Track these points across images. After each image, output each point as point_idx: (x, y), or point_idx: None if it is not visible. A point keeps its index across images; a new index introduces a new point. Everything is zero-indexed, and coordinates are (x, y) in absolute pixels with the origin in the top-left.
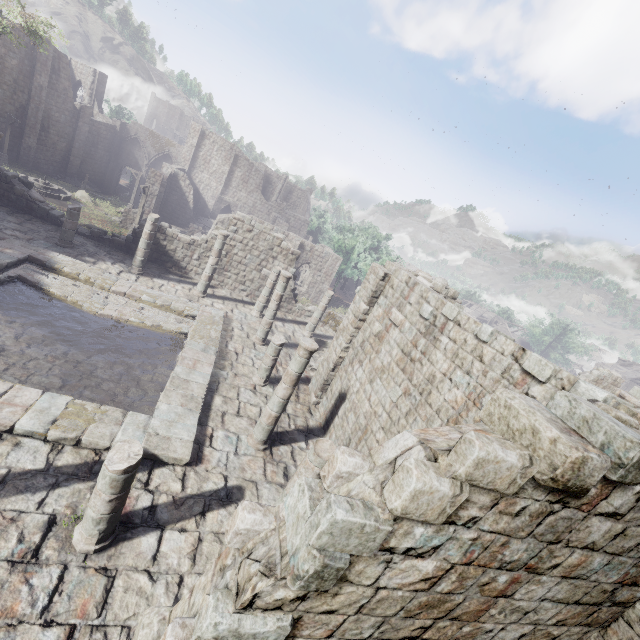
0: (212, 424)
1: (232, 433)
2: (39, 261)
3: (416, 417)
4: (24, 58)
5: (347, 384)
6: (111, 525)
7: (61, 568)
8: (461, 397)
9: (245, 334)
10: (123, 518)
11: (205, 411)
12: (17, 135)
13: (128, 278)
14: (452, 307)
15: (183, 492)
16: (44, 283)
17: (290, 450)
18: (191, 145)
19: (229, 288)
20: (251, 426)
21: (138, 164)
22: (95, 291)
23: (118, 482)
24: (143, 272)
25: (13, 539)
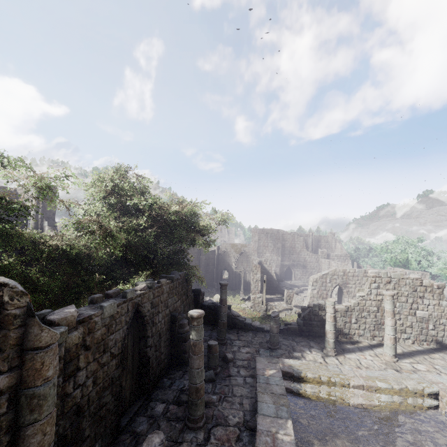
0: None
1: None
2: (288, 373)
3: None
4: None
5: None
6: None
7: None
8: None
9: None
10: None
11: None
12: None
13: (334, 363)
14: None
15: None
16: (306, 396)
17: None
18: (254, 241)
19: None
20: None
21: (229, 265)
22: (337, 390)
23: None
24: (335, 351)
25: None
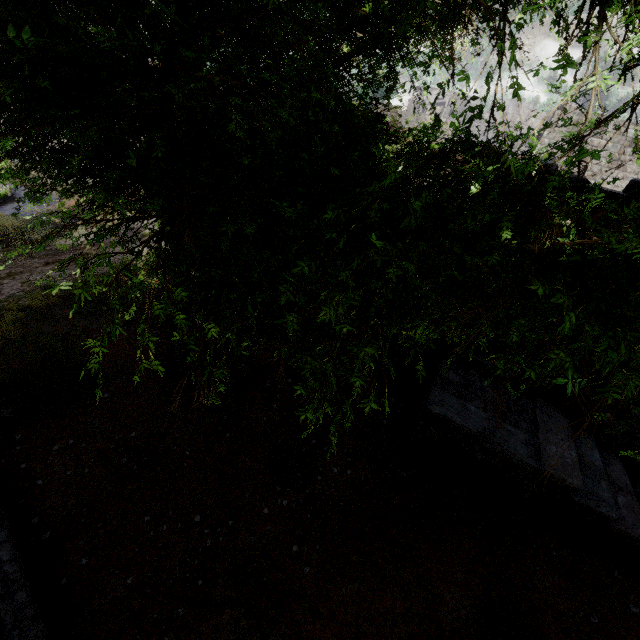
0: None
1: None
2: None
3: None
4: None
5: None
6: None
7: None
8: None
9: None
10: None
11: None
12: None
13: None
14: None
15: None
16: None
17: None
18: None
19: None
20: None
21: None
22: None
23: None
24: None
25: None
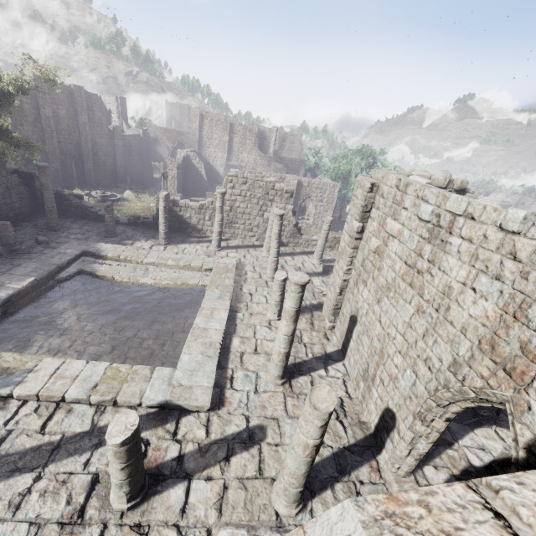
0: (231, 366)
1: (251, 372)
2: (91, 253)
3: (436, 338)
4: (68, 107)
5: (355, 306)
6: (134, 486)
7: (101, 527)
8: (493, 310)
9: (257, 275)
10: (154, 471)
11: (224, 354)
12: (80, 164)
13: (158, 249)
14: (458, 199)
15: (207, 438)
16: (97, 269)
17: (309, 380)
18: (195, 129)
19: (240, 237)
20: (268, 362)
21: (162, 158)
22: (133, 266)
23: (121, 453)
24: (169, 242)
25: (63, 501)
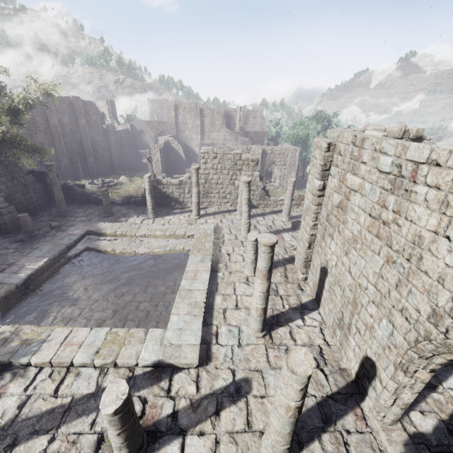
0: (216, 322)
1: (233, 326)
2: (93, 232)
3: (410, 289)
4: (70, 114)
5: (324, 259)
6: (133, 447)
7: None
8: None
9: (233, 236)
10: (151, 428)
11: (209, 312)
12: (84, 159)
13: (147, 223)
14: (419, 147)
15: (198, 394)
16: (98, 245)
17: (288, 330)
18: (172, 118)
19: (216, 205)
20: (249, 316)
21: (148, 145)
22: (128, 239)
23: (115, 421)
24: (156, 215)
25: None
